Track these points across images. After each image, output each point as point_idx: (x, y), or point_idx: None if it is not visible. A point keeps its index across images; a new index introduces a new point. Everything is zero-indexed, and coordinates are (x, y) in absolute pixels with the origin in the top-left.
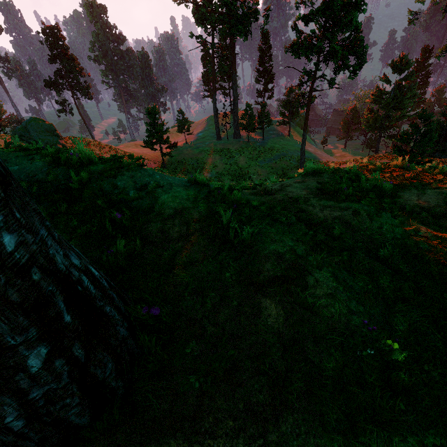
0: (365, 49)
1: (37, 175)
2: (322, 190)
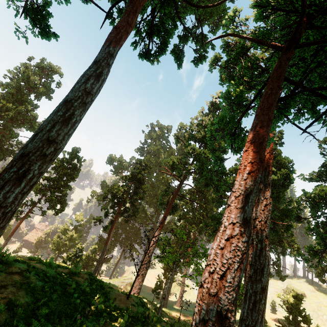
0: (66, 205)
1: None
2: (31, 259)
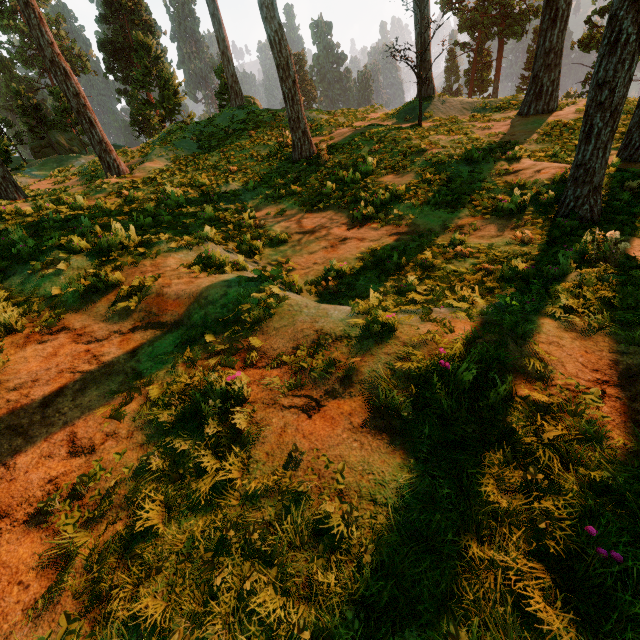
0: None
1: (478, 103)
2: None
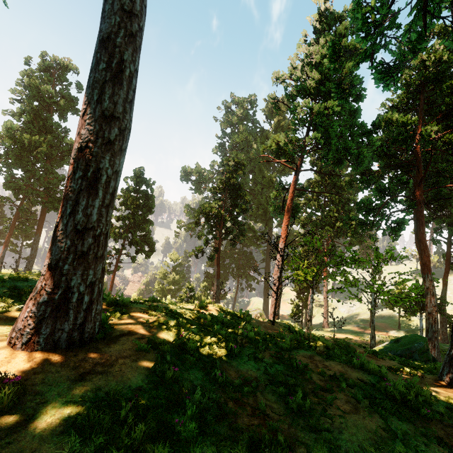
0: (154, 244)
1: None
2: (146, 301)
